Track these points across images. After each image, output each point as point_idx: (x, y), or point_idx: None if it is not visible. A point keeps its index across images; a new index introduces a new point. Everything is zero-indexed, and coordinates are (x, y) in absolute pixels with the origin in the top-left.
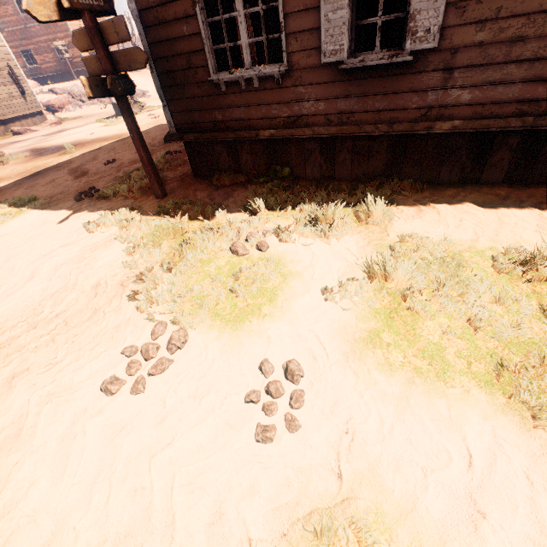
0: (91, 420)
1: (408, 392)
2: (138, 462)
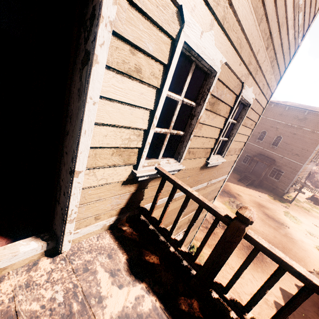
0: None
1: None
2: None
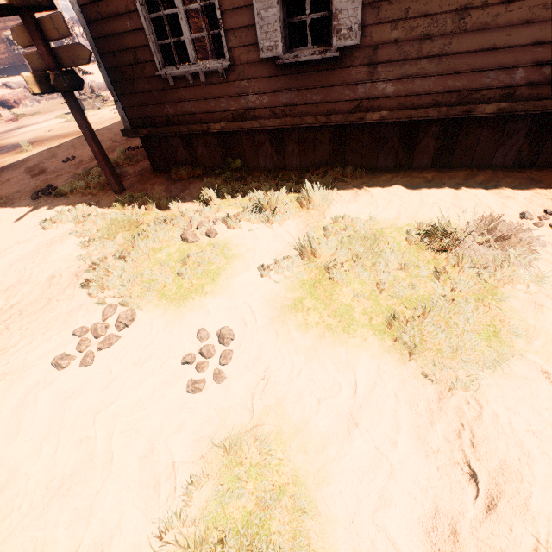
0: (43, 391)
1: (318, 344)
2: (84, 419)
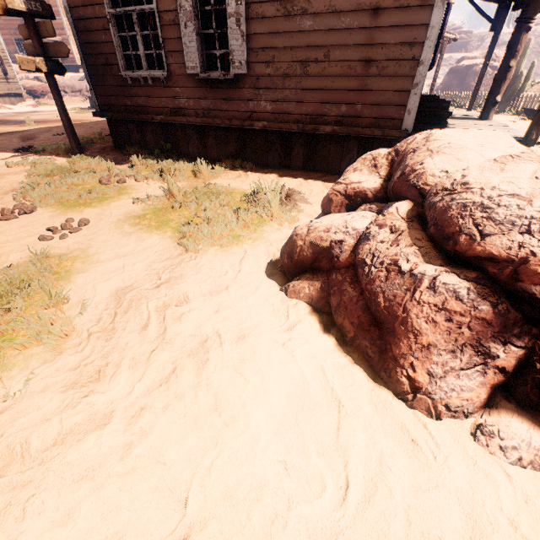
0: None
1: (136, 232)
2: None
